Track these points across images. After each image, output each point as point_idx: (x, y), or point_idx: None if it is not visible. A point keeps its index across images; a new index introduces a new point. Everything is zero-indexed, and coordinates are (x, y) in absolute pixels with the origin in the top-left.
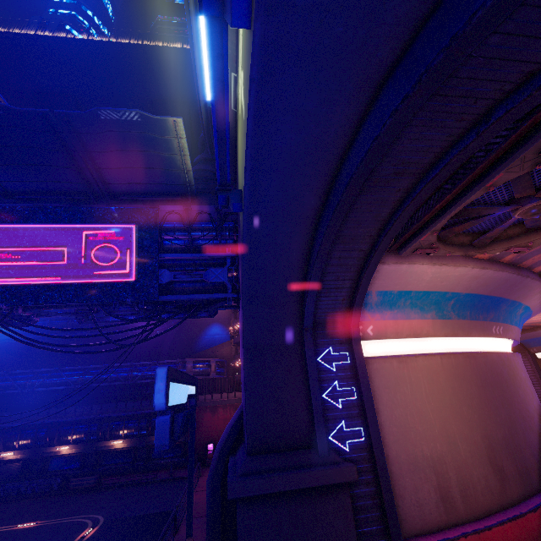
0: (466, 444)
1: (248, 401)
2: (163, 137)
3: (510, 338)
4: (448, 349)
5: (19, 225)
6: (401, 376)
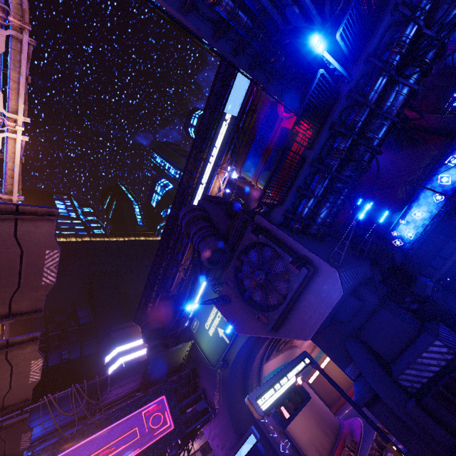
0: (313, 427)
1: None
2: (184, 348)
3: (300, 376)
4: None
5: (109, 426)
6: None
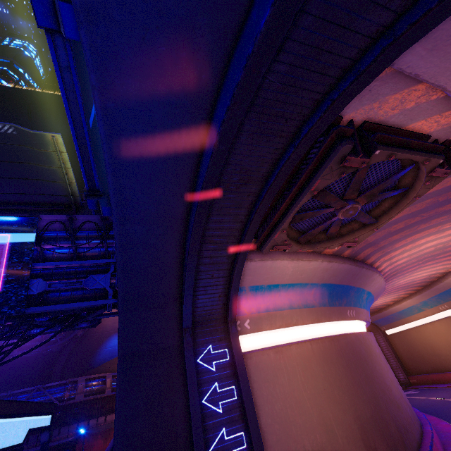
0: (342, 429)
1: (118, 423)
2: (42, 150)
3: (362, 319)
4: (316, 335)
5: None
6: (278, 367)
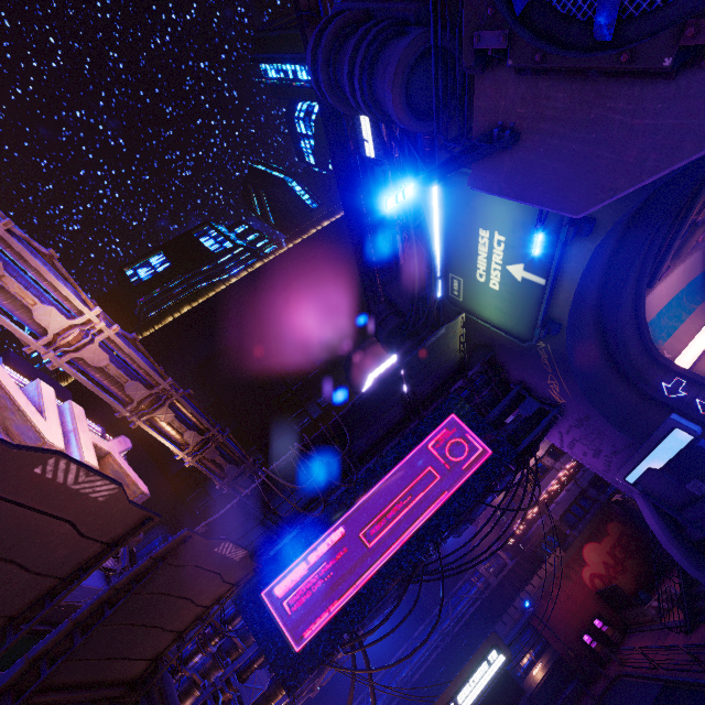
0: None
1: None
2: (452, 334)
3: None
4: None
5: (386, 476)
6: None
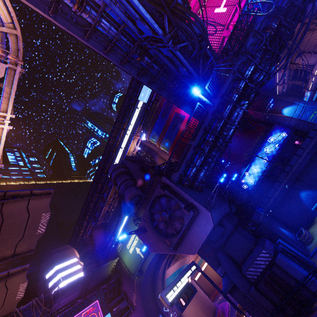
0: (199, 311)
1: None
2: (112, 264)
3: None
4: None
5: None
6: None
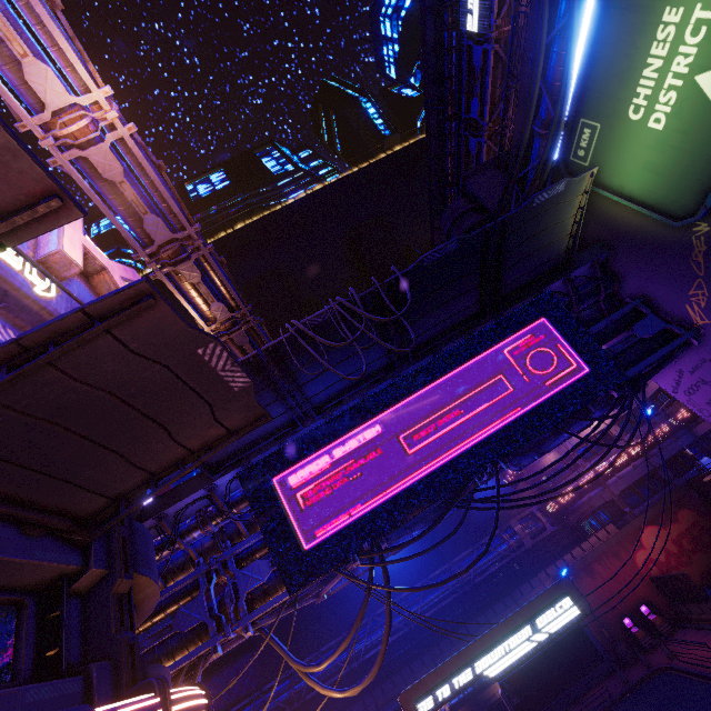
0: None
1: None
2: (570, 200)
3: None
4: None
5: (443, 377)
6: None
